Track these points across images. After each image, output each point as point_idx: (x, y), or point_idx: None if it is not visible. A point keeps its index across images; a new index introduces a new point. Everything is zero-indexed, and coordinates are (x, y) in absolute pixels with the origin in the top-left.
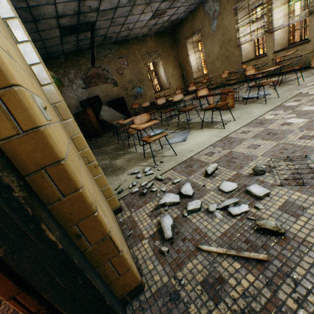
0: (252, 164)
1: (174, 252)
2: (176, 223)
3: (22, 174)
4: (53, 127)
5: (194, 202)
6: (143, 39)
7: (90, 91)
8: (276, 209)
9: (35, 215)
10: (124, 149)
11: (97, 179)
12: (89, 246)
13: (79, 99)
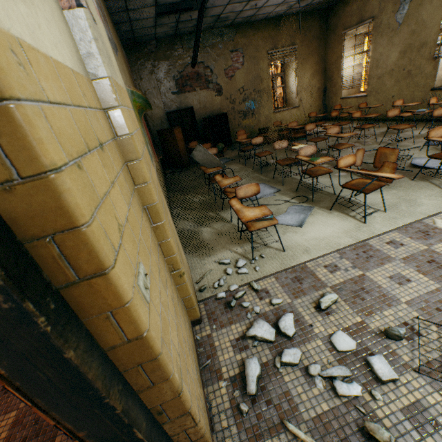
0: (388, 313)
1: (254, 416)
2: (264, 373)
3: (120, 370)
4: (151, 294)
5: (292, 351)
6: (274, 23)
7: (182, 98)
8: (399, 408)
9: (130, 423)
10: (215, 210)
11: (179, 288)
12: (168, 419)
13: (166, 108)
